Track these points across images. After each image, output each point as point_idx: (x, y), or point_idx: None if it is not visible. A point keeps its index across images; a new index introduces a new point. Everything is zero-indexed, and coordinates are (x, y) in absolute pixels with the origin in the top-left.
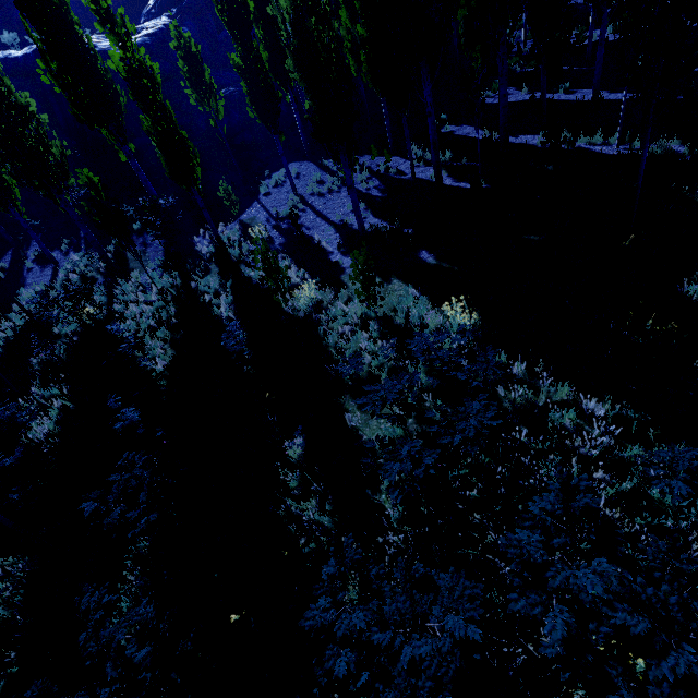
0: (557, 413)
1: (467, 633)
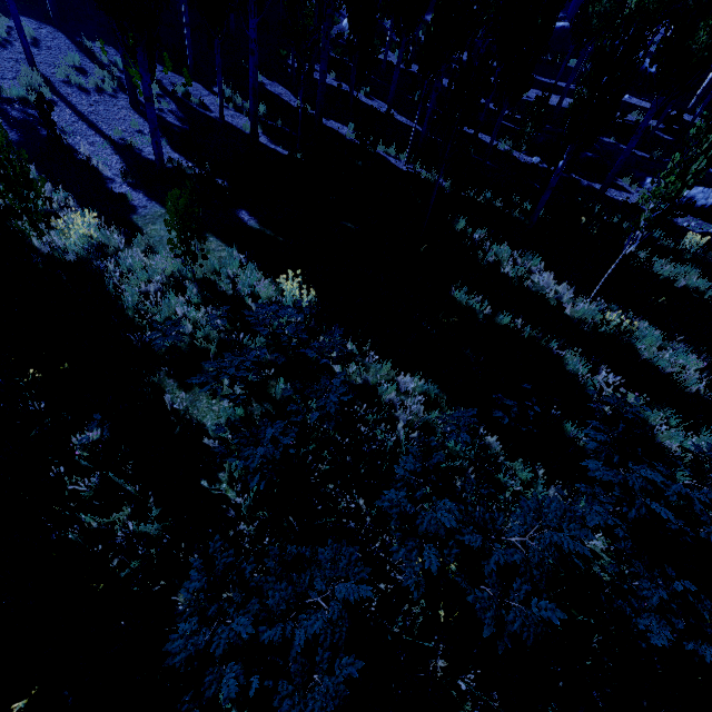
0: (385, 387)
1: (360, 594)
